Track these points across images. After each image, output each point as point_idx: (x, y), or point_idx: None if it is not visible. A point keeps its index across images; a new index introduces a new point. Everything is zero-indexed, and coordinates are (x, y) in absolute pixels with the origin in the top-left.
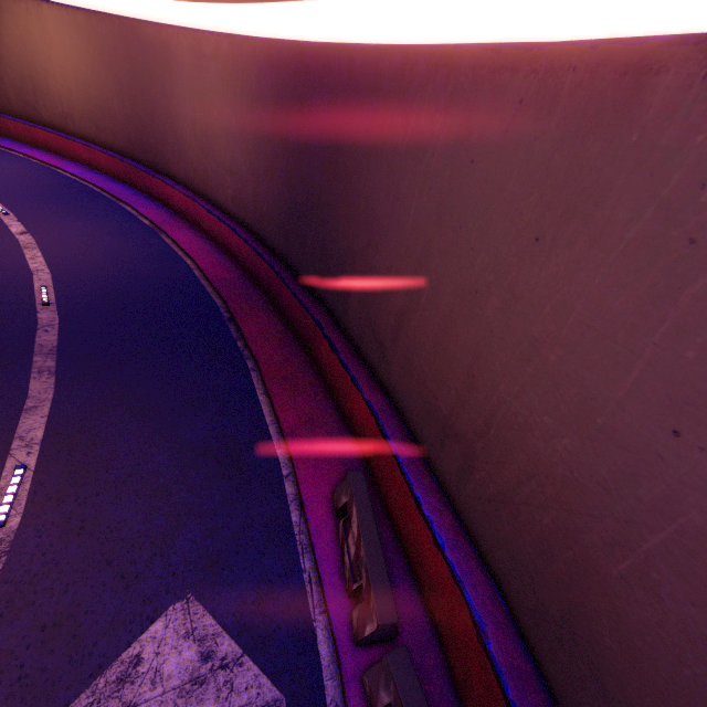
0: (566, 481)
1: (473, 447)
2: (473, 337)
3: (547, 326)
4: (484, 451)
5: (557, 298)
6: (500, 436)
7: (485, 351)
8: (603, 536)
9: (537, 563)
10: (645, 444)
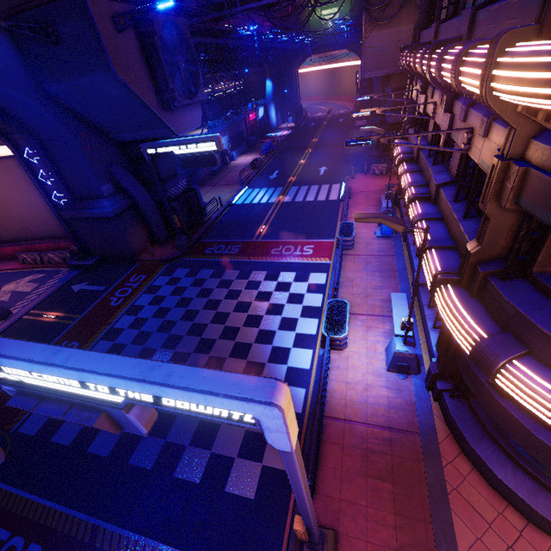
0: (32, 214)
1: (27, 226)
2: (4, 211)
3: (6, 199)
4: (27, 224)
5: (2, 195)
6: (25, 219)
7: (7, 211)
8: (39, 214)
9: (46, 227)
10: (26, 201)
